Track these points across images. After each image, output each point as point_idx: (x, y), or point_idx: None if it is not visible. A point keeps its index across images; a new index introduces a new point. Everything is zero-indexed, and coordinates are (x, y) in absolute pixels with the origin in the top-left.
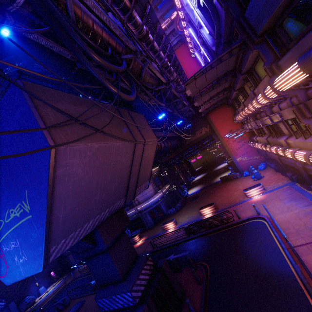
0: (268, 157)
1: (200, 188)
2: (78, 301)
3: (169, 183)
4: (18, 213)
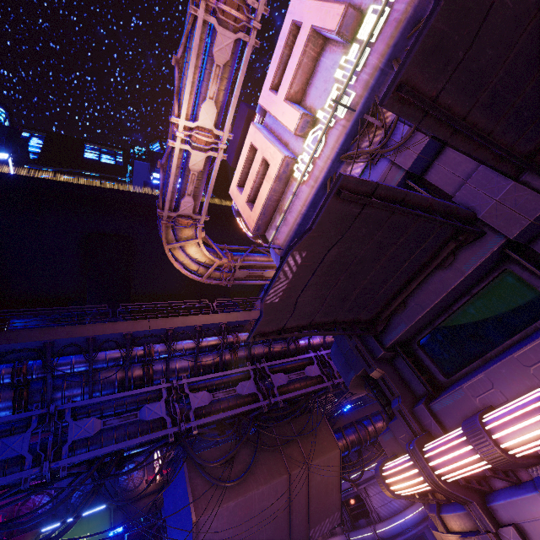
0: None
1: None
2: None
3: None
4: None
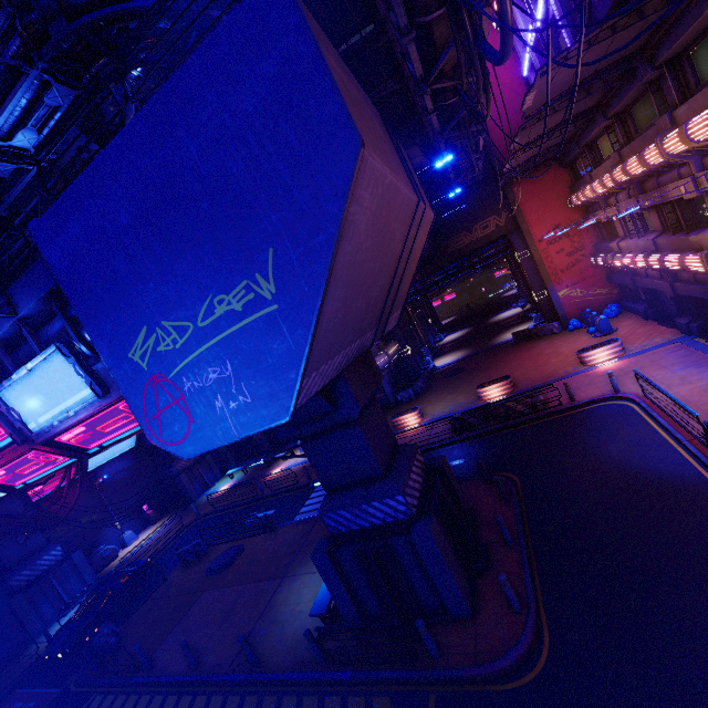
0: (636, 287)
1: (462, 355)
2: (226, 546)
3: (399, 339)
4: (238, 304)
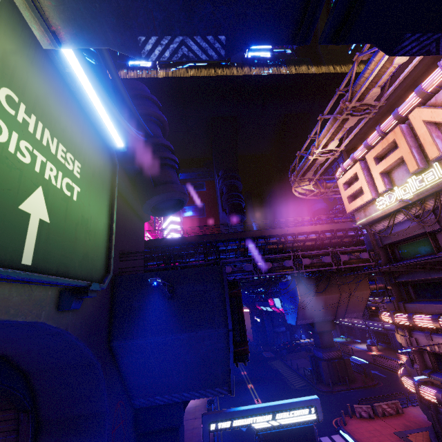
0: None
1: None
2: None
3: None
4: (292, 307)
